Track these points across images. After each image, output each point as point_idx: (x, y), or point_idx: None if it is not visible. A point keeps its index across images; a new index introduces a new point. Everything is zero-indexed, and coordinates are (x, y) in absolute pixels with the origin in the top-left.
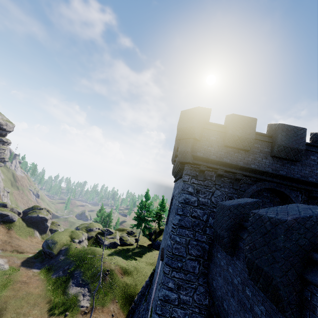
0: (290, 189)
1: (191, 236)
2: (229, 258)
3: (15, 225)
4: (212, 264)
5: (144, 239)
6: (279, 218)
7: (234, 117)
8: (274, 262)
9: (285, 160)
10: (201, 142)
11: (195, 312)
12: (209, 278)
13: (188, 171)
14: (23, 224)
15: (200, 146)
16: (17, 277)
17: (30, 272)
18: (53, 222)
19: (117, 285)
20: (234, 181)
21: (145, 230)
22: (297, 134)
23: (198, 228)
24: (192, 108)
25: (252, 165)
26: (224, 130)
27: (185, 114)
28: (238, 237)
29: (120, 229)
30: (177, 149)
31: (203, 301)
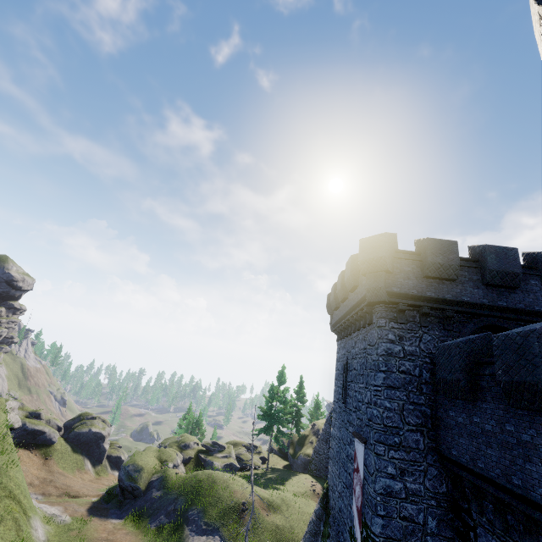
0: (516, 324)
1: (404, 399)
2: (470, 408)
3: (55, 451)
4: (443, 430)
5: (274, 458)
6: (528, 329)
7: (430, 242)
8: (535, 368)
9: (502, 287)
10: (395, 274)
11: (431, 505)
12: (442, 451)
13: (383, 313)
14: (66, 448)
15: (394, 279)
16: (90, 532)
17: (107, 523)
18: (111, 442)
19: (264, 529)
20: (444, 320)
21: (278, 437)
22: (509, 256)
23: (410, 386)
24: (376, 235)
25: (463, 298)
26: (420, 258)
27: (367, 242)
28: (476, 377)
29: (231, 444)
30: (352, 288)
31: (440, 489)
